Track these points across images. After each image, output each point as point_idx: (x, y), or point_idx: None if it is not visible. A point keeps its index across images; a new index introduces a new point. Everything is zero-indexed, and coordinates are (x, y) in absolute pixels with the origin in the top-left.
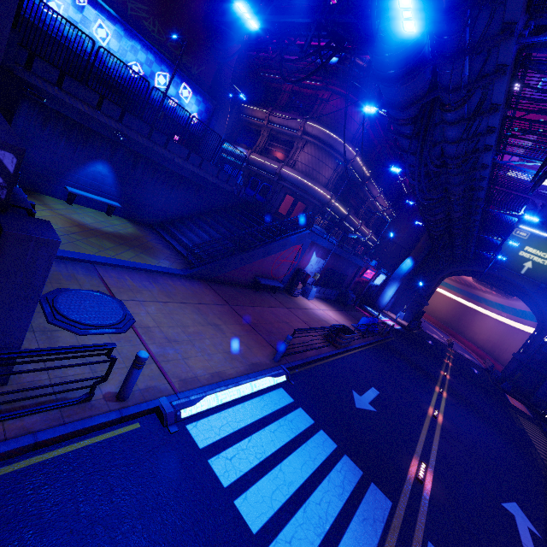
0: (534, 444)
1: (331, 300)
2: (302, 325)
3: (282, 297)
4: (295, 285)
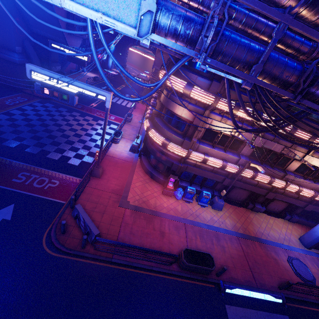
0: (143, 91)
1: (91, 71)
2: (87, 79)
3: (78, 74)
4: (79, 69)
